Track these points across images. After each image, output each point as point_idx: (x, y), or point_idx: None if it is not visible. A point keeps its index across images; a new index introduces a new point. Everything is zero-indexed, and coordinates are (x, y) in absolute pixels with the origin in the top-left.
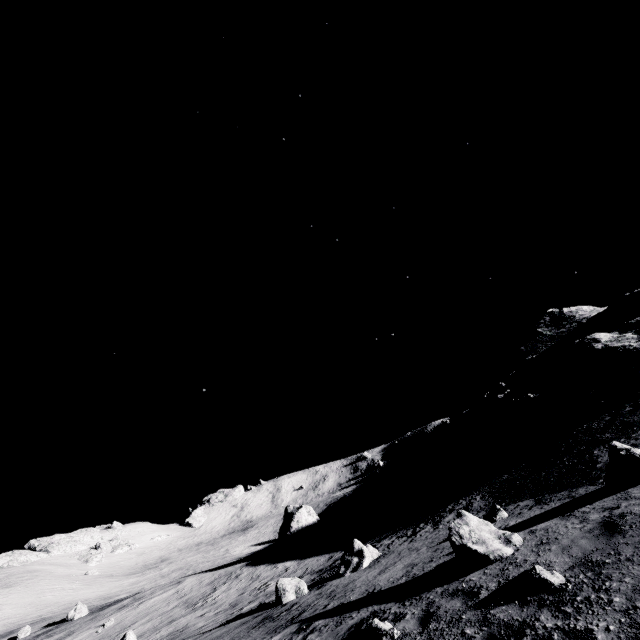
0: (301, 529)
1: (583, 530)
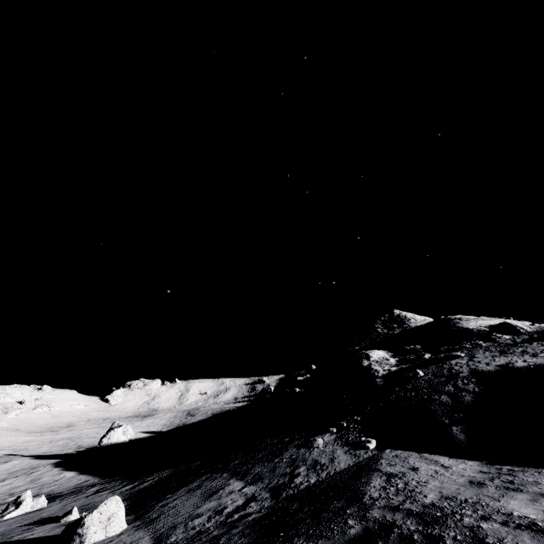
0: (110, 445)
1: None
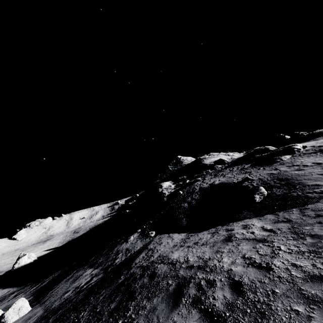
0: (20, 267)
1: None
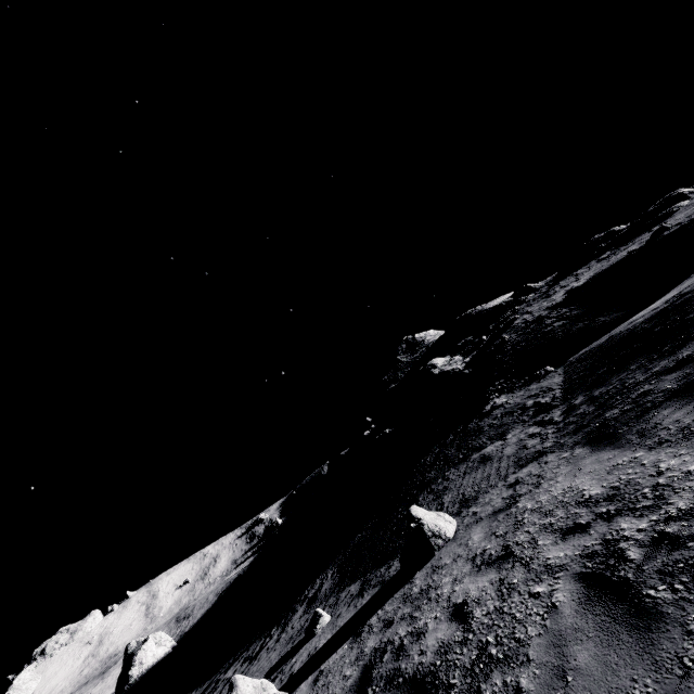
0: (146, 672)
1: (345, 689)
